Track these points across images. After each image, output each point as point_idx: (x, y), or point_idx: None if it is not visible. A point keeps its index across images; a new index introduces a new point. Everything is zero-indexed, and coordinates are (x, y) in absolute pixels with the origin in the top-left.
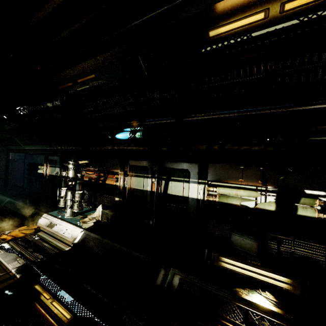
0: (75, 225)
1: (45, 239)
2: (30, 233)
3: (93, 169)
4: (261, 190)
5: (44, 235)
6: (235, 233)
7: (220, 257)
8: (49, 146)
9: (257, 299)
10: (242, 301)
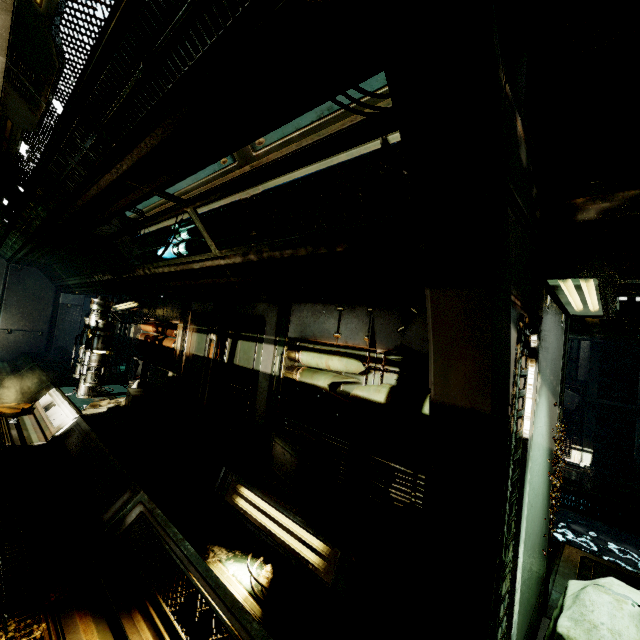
0: (76, 408)
1: (22, 425)
2: (13, 414)
3: (154, 321)
4: (376, 359)
5: (28, 420)
6: (278, 439)
7: (237, 486)
8: (88, 277)
9: (232, 572)
10: (201, 571)
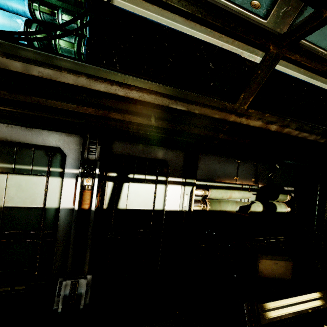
0: None
1: None
2: None
3: None
4: (246, 188)
5: None
6: (266, 257)
7: (264, 307)
8: None
9: None
10: None
